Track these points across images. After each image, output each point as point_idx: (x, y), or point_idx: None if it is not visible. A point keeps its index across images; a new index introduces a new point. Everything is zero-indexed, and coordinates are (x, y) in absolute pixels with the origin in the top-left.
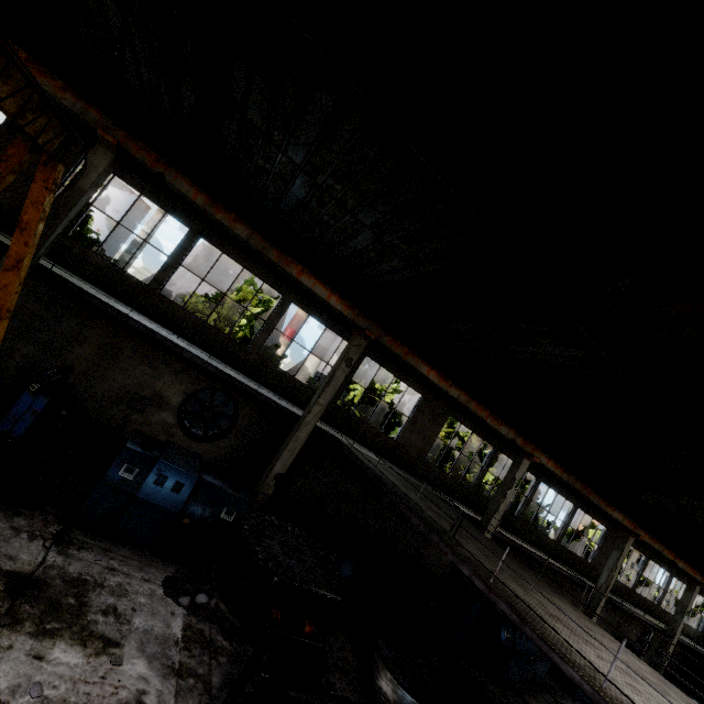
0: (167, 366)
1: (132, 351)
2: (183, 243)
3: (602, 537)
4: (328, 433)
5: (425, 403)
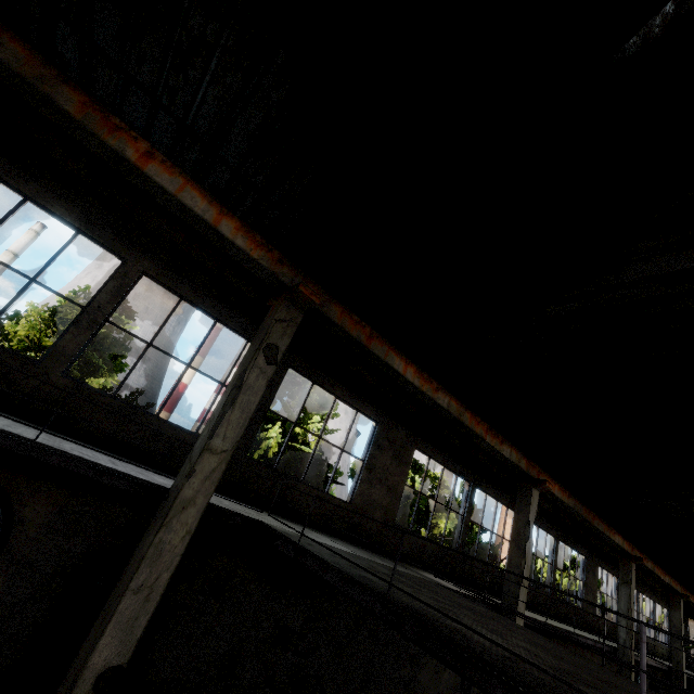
0: None
1: None
2: None
3: (583, 569)
4: (239, 517)
5: (382, 433)
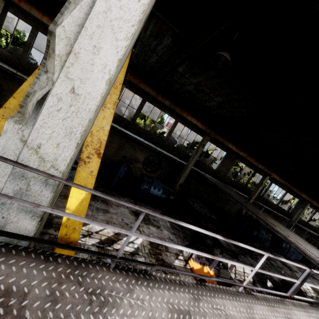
0: (138, 149)
1: (128, 144)
2: (141, 104)
3: (296, 203)
4: (195, 170)
5: (227, 155)
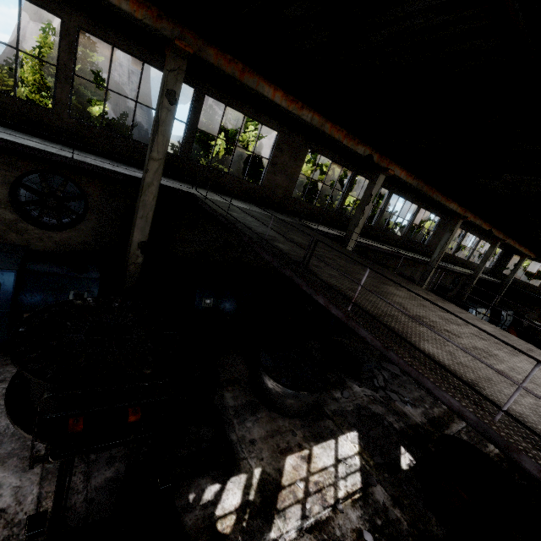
0: None
1: None
2: None
3: (436, 225)
4: (181, 191)
5: (282, 140)
